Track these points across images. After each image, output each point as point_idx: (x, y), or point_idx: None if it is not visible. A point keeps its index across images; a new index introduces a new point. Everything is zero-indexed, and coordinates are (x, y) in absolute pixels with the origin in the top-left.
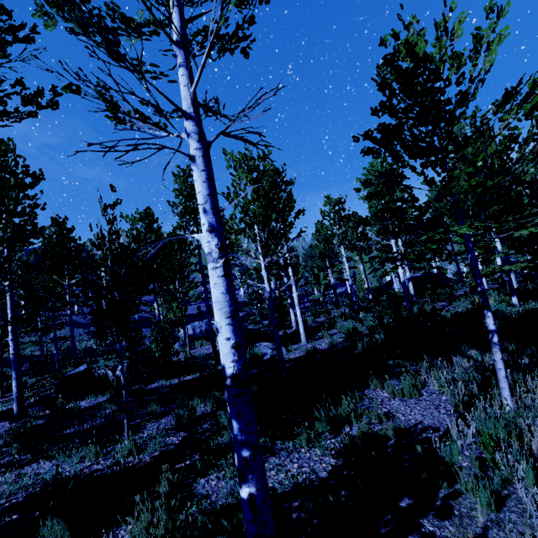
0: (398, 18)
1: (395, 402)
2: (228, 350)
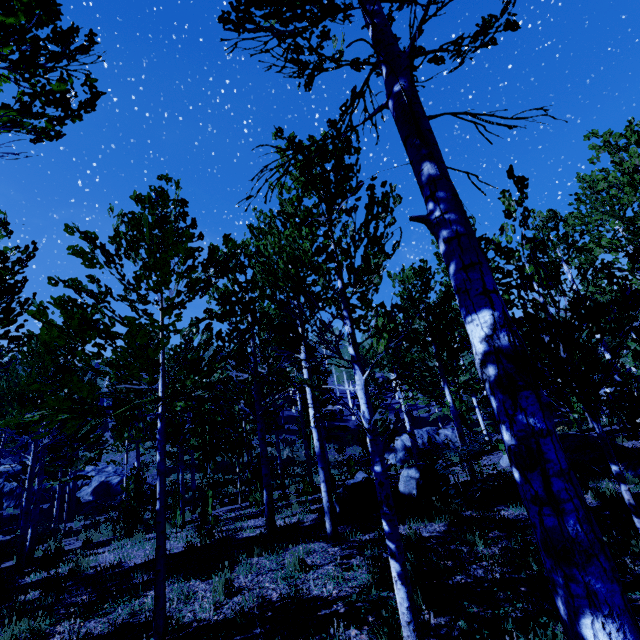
0: None
1: None
2: None
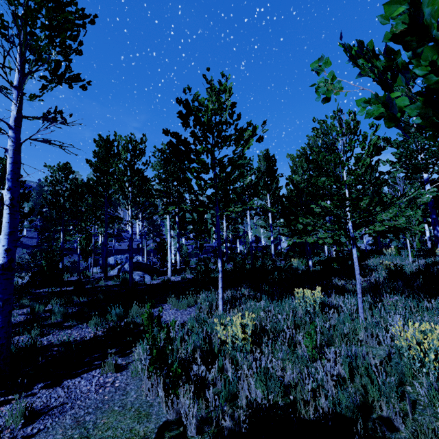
0: (203, 76)
1: (172, 310)
2: (1, 251)
